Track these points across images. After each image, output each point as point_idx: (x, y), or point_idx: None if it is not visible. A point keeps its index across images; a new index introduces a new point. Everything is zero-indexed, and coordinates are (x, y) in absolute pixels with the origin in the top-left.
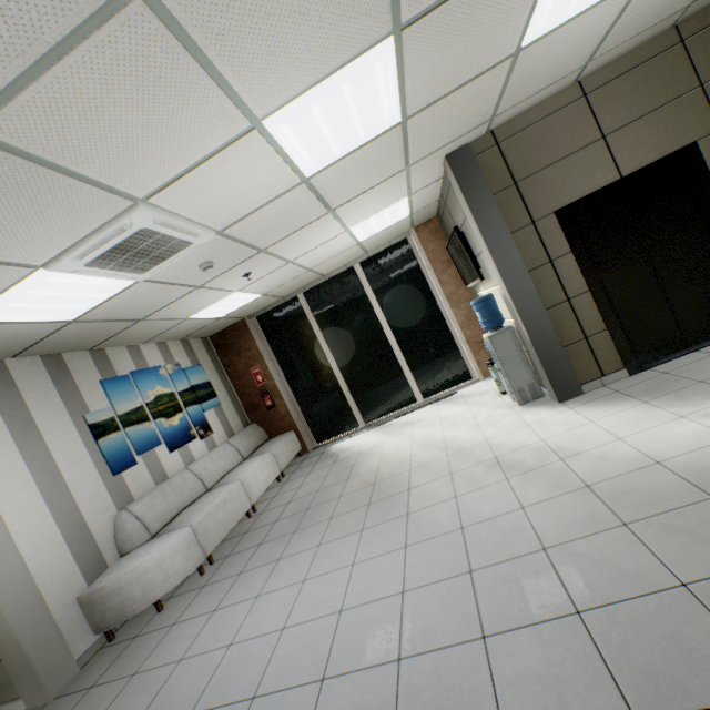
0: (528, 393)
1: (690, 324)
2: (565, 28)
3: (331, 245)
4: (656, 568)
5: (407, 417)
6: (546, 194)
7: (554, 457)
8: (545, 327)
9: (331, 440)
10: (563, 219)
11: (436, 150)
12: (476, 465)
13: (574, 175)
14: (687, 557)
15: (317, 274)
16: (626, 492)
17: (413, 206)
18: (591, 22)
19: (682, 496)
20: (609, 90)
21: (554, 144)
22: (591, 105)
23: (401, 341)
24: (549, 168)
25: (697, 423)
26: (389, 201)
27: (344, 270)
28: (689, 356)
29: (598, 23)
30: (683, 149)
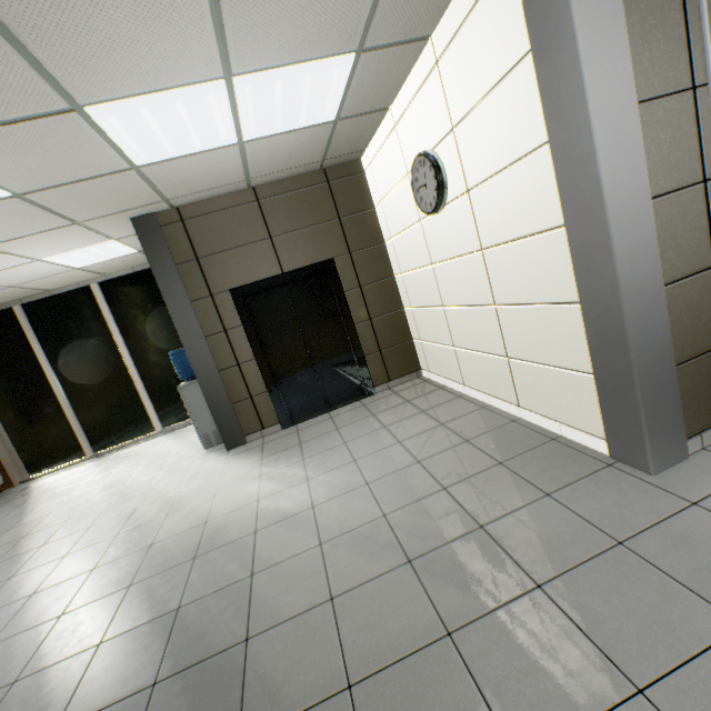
0: (213, 438)
1: (331, 391)
2: (182, 160)
3: (25, 270)
4: (102, 629)
5: (133, 449)
6: (224, 273)
7: (166, 512)
8: (218, 386)
9: (47, 472)
10: (236, 297)
11: (111, 214)
12: (116, 517)
13: (247, 263)
14: (128, 616)
15: (35, 289)
16: (164, 551)
17: (135, 246)
18: (214, 160)
19: (184, 556)
20: (277, 202)
21: (232, 233)
22: (263, 210)
23: (142, 368)
24: (228, 252)
25: (259, 484)
26: (86, 242)
27: (77, 287)
28: (321, 417)
29: (225, 161)
30: (326, 261)
